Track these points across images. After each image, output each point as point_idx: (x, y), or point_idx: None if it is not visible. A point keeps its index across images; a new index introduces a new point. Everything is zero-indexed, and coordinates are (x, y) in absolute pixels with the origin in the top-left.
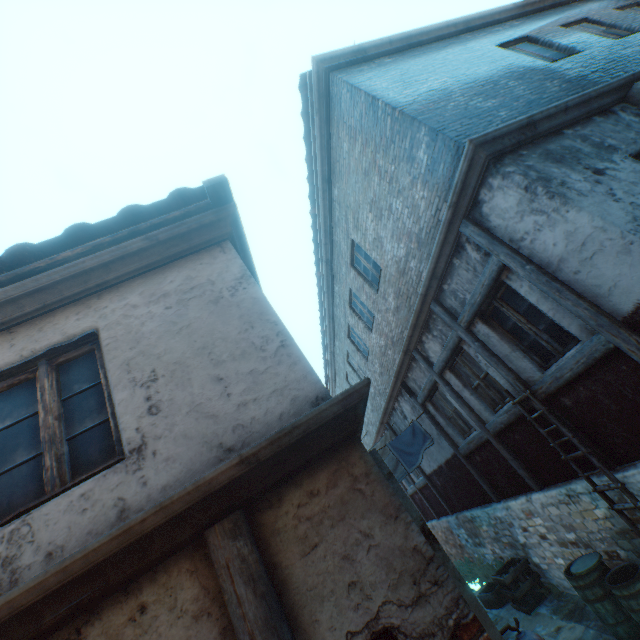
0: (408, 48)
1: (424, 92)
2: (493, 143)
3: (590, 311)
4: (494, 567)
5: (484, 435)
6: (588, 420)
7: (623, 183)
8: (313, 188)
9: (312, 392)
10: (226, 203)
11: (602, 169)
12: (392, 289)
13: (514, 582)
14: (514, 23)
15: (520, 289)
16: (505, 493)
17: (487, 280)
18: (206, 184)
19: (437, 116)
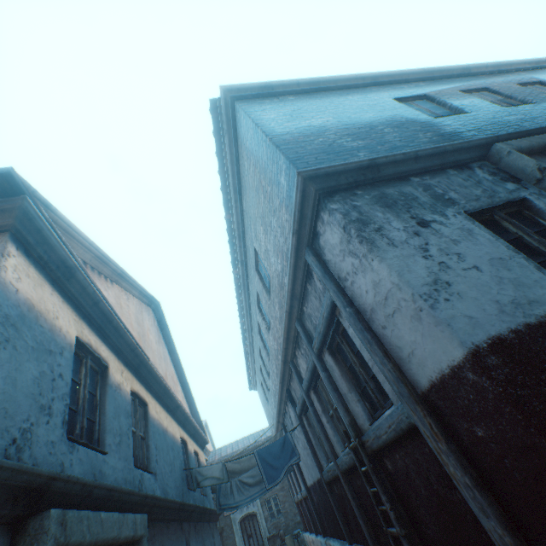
0: (315, 91)
1: (303, 126)
2: (327, 178)
3: (393, 374)
4: None
5: (336, 469)
6: (406, 495)
7: (444, 239)
8: (227, 197)
9: None
10: (16, 195)
11: (429, 221)
12: (277, 299)
13: None
14: (420, 84)
15: (348, 329)
16: (355, 538)
17: (325, 312)
18: None
19: (300, 147)
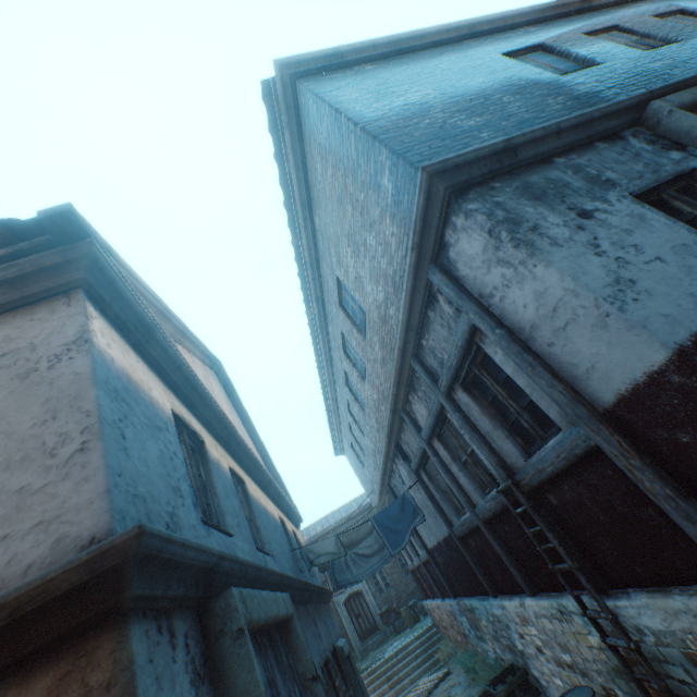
0: (397, 54)
1: (398, 106)
2: (456, 172)
3: (566, 396)
4: (494, 669)
5: (475, 520)
6: (576, 527)
7: (613, 230)
8: (293, 215)
9: (90, 529)
10: (79, 239)
11: (591, 210)
12: (377, 337)
13: (511, 695)
14: (530, 29)
15: (495, 356)
16: (501, 589)
17: (460, 341)
18: (40, 215)
19: (404, 135)
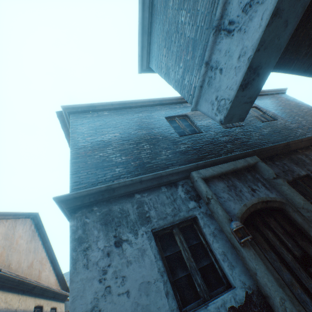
0: (122, 108)
1: (98, 140)
2: (76, 199)
3: None
4: None
5: None
6: None
7: (123, 260)
8: None
9: None
10: None
11: (124, 240)
12: None
13: None
14: (188, 104)
15: None
16: None
17: None
18: None
19: (84, 161)
